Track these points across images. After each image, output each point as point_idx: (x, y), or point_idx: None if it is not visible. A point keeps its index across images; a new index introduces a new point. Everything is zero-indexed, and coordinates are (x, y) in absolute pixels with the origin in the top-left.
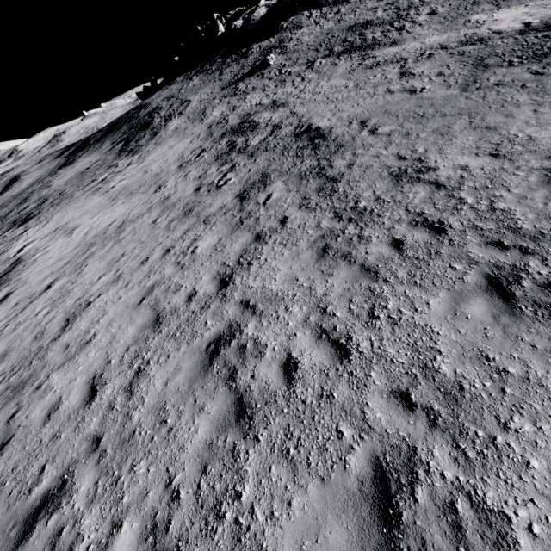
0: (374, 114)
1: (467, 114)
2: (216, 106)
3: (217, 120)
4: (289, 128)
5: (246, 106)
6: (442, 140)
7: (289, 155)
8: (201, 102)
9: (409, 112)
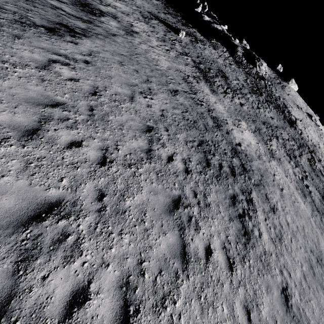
0: (104, 69)
1: (91, 118)
2: (128, 6)
3: (105, 1)
4: (82, 25)
5: (129, 19)
6: (2, 97)
7: (3, 4)
8: (132, 0)
9: (104, 87)
